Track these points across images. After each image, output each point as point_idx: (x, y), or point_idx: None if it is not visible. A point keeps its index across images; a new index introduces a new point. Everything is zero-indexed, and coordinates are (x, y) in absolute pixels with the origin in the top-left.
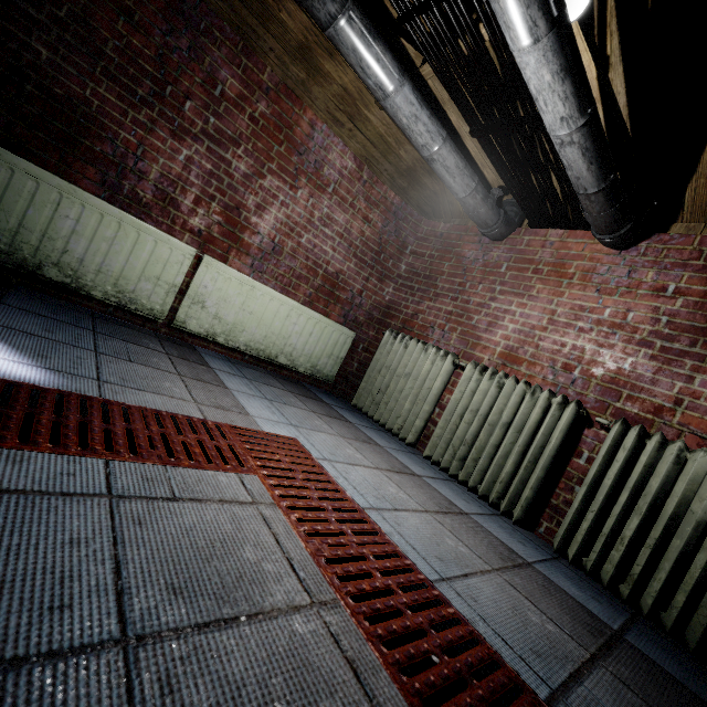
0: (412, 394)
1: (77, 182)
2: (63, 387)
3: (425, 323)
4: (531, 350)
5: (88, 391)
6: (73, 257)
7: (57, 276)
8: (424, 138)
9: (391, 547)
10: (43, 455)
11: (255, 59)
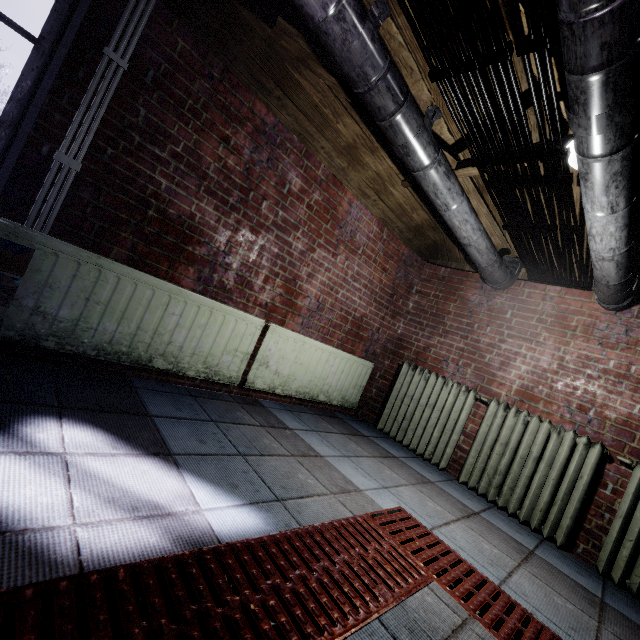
0: (439, 424)
1: (180, 282)
2: (278, 526)
3: (438, 356)
4: (546, 390)
5: (290, 522)
6: (175, 346)
7: (163, 365)
8: (468, 233)
9: (547, 631)
10: (356, 637)
11: (313, 159)
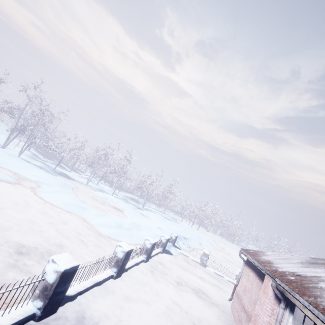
0: None
1: None
2: None
3: None
4: None
5: None
6: None
7: None
8: None
9: None
10: None
11: None
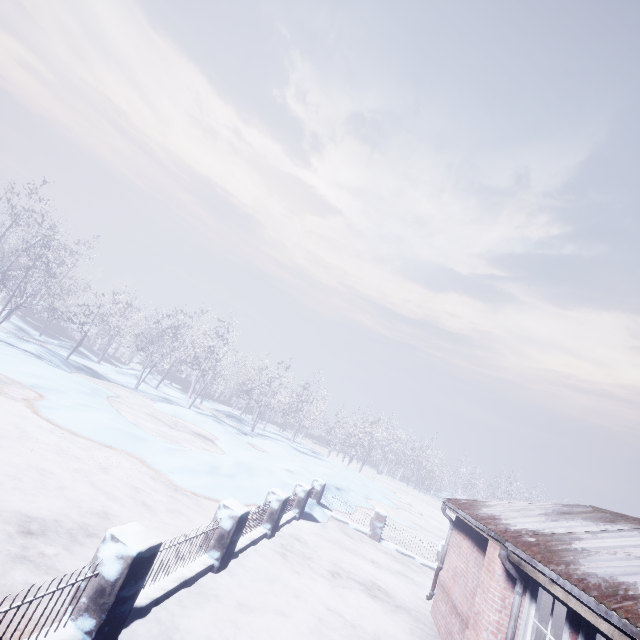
0: None
1: None
2: None
3: None
4: None
5: None
6: None
7: None
8: None
9: None
10: None
11: None
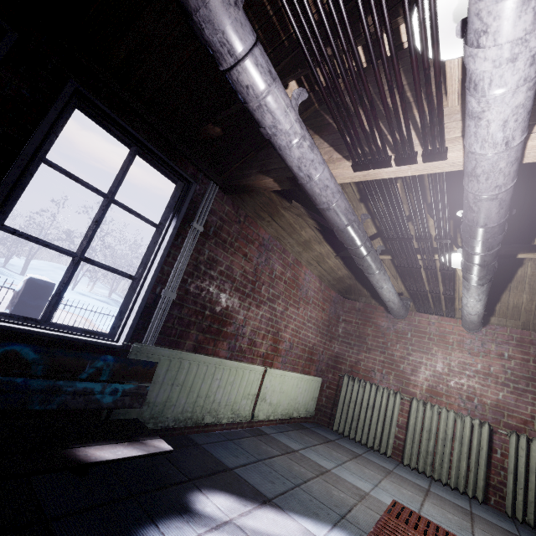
0: (380, 421)
1: (219, 354)
2: None
3: (367, 368)
4: (445, 388)
5: (360, 532)
6: (216, 403)
7: (209, 419)
8: (390, 296)
9: None
10: None
11: (287, 252)
